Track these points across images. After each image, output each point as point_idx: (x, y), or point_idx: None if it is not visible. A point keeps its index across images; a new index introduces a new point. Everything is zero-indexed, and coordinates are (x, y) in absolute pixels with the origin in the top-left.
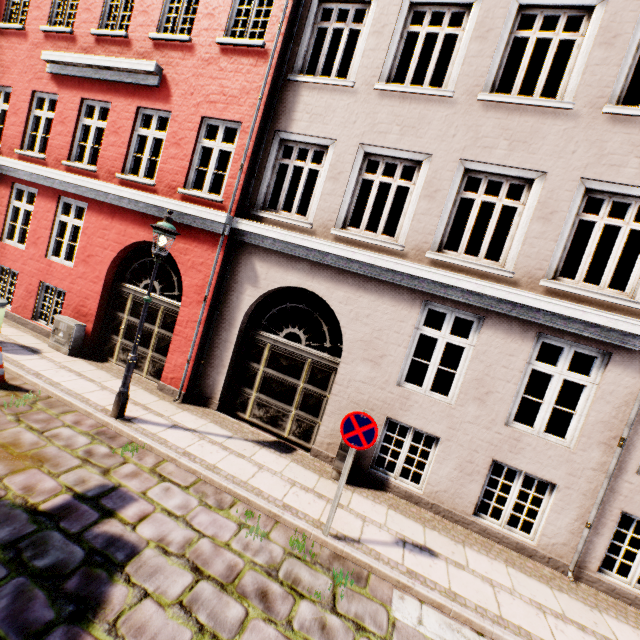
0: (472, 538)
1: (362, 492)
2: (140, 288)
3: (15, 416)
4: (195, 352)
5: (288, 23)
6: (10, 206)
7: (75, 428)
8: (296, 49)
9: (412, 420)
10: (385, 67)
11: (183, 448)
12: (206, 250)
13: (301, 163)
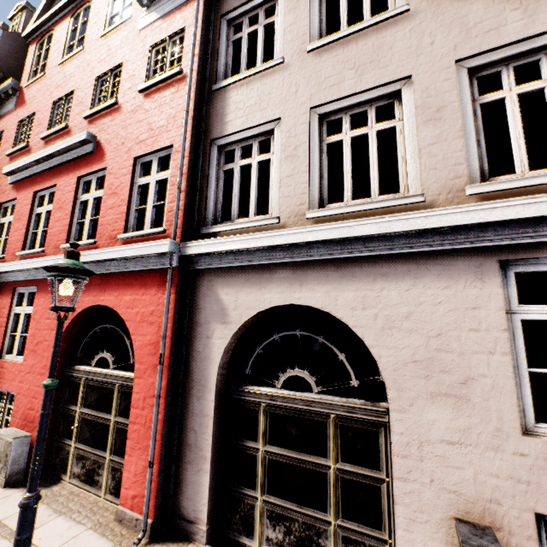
0: None
1: None
2: (92, 367)
3: None
4: (159, 445)
5: (201, 45)
6: None
7: None
8: (215, 64)
9: None
10: (312, 31)
11: None
12: (155, 294)
13: (247, 160)
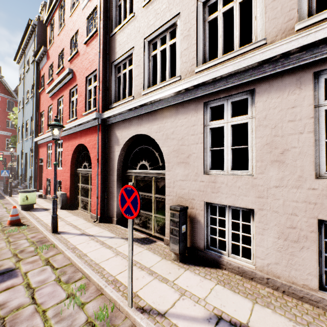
0: (325, 320)
1: (195, 269)
2: (82, 168)
3: (7, 236)
4: (100, 192)
5: (103, 13)
6: (48, 154)
7: (29, 239)
8: (111, 22)
9: (224, 199)
10: None
11: (74, 245)
12: (95, 136)
13: (125, 70)
